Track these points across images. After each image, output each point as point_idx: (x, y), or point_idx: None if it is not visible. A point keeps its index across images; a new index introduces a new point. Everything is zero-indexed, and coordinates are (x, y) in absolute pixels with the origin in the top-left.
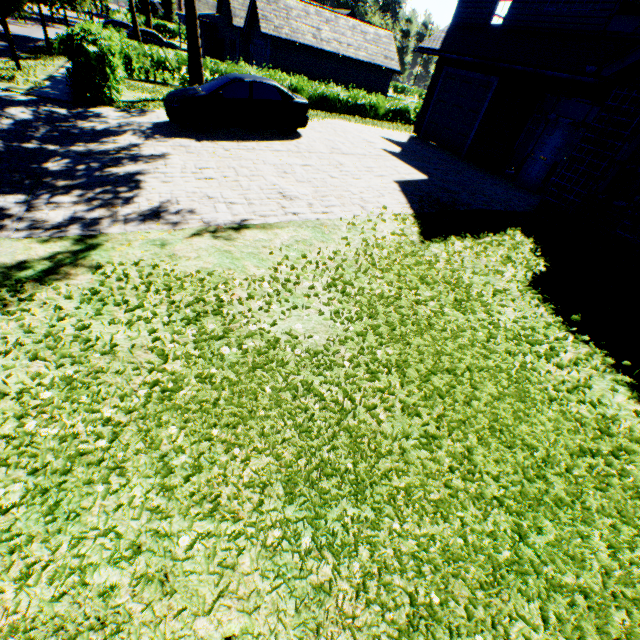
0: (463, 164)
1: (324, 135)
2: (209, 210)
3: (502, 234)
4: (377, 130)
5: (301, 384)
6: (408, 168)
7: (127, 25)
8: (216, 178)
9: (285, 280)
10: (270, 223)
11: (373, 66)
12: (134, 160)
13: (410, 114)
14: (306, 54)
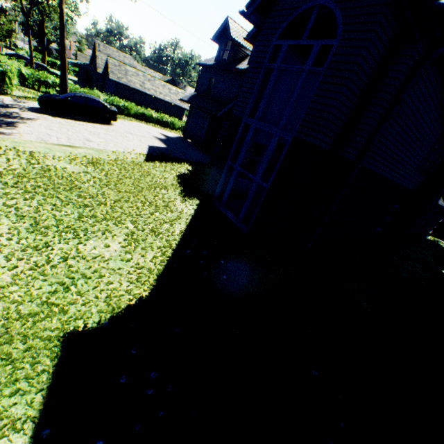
0: (196, 148)
1: (127, 127)
2: (48, 138)
3: (180, 164)
4: (161, 131)
5: (62, 176)
6: (160, 143)
7: (27, 58)
8: (57, 130)
9: (72, 159)
10: (76, 146)
11: (174, 105)
12: (14, 118)
13: None
14: (136, 93)
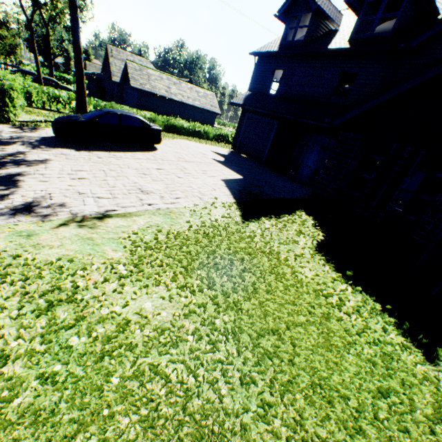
0: (263, 168)
1: (173, 149)
2: (78, 203)
3: (293, 214)
4: (209, 146)
5: (148, 367)
6: (230, 171)
7: (33, 73)
8: (88, 178)
9: (139, 260)
10: (130, 212)
11: (204, 110)
12: (18, 164)
13: (229, 137)
14: (161, 100)
